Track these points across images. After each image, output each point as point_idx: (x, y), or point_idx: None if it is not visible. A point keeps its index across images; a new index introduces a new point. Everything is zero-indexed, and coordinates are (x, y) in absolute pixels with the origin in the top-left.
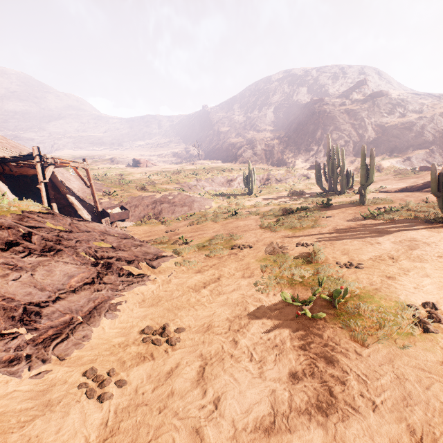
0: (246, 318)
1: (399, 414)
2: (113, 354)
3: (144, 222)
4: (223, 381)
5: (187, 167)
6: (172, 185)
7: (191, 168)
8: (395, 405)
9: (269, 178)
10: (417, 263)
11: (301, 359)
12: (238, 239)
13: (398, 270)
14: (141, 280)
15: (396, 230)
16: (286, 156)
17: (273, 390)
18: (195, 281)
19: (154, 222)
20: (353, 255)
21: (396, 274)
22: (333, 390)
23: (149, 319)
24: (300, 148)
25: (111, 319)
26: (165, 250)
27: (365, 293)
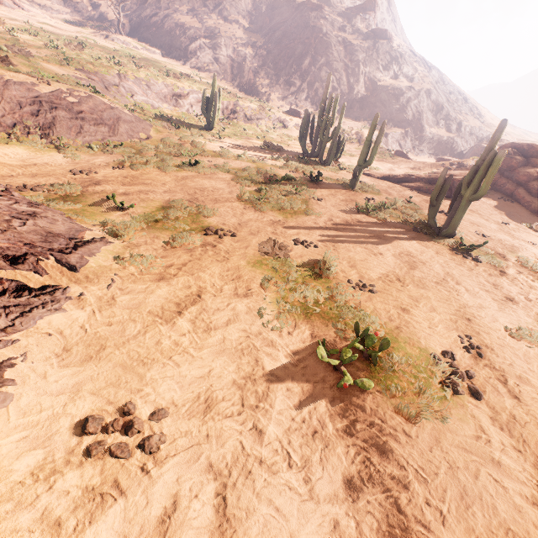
0: (262, 381)
1: (466, 524)
2: (23, 507)
3: (15, 138)
4: (262, 519)
5: (95, 40)
6: (68, 69)
7: (104, 45)
8: (458, 509)
9: (236, 111)
10: (421, 290)
11: (352, 453)
12: (211, 216)
13: (409, 299)
14: (51, 300)
15: (392, 236)
16: (261, 81)
17: (335, 521)
18: (160, 299)
19: (40, 143)
20: (362, 271)
21: (408, 305)
22: (401, 503)
23: (88, 394)
24: (279, 75)
25: None
26: (82, 221)
27: (390, 335)
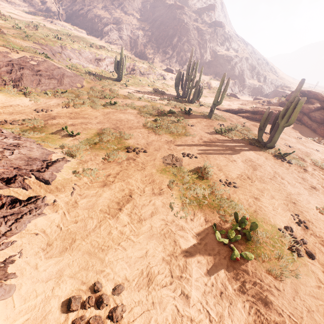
0: (181, 257)
1: None
2: None
3: None
4: None
5: (44, 24)
6: (28, 43)
7: (50, 27)
8: None
9: (135, 69)
10: (263, 184)
11: (247, 307)
12: (129, 138)
13: (257, 191)
14: (34, 208)
15: (238, 148)
16: (148, 51)
17: None
18: (106, 200)
19: (13, 91)
20: (226, 173)
21: (258, 195)
22: None
23: (68, 278)
24: (159, 47)
25: (3, 299)
26: (48, 146)
27: (252, 217)
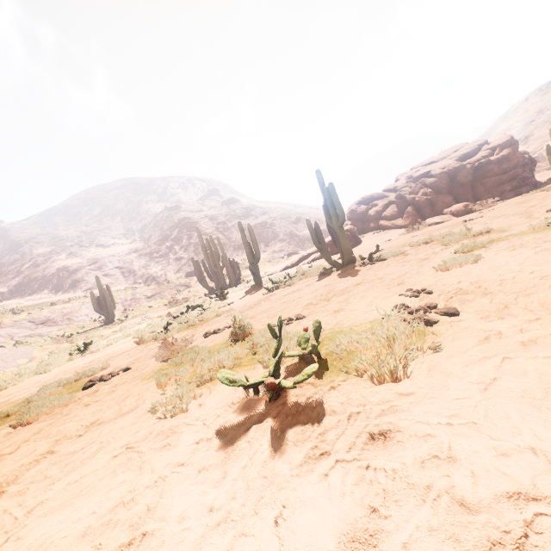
0: (148, 490)
1: None
2: None
3: None
4: None
5: None
6: None
7: None
8: (550, 425)
9: (136, 298)
10: (348, 293)
11: (336, 482)
12: (97, 371)
13: (339, 303)
14: None
15: (305, 286)
16: (153, 269)
17: None
18: None
19: None
20: (284, 314)
21: (341, 307)
22: (463, 493)
23: None
24: (168, 258)
25: None
26: None
27: (332, 332)
